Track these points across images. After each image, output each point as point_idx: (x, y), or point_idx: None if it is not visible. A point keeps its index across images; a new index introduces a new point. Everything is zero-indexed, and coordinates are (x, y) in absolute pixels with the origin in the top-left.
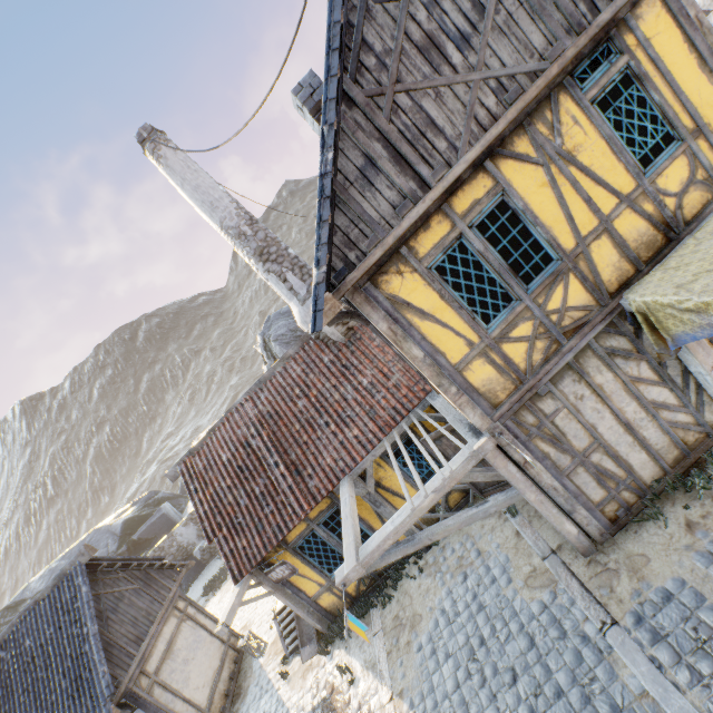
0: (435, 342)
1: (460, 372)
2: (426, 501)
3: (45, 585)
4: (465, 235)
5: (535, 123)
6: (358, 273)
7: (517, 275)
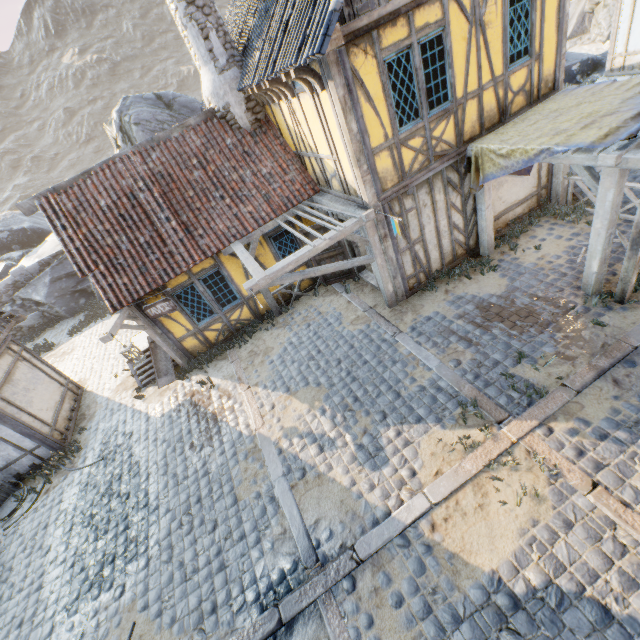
0: (367, 124)
1: (373, 156)
2: (322, 244)
3: None
4: (412, 48)
5: None
6: (346, 30)
7: (428, 100)
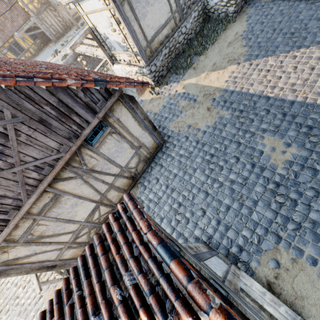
0: None
1: (28, 6)
2: (27, 27)
3: None
4: None
5: None
6: None
7: None
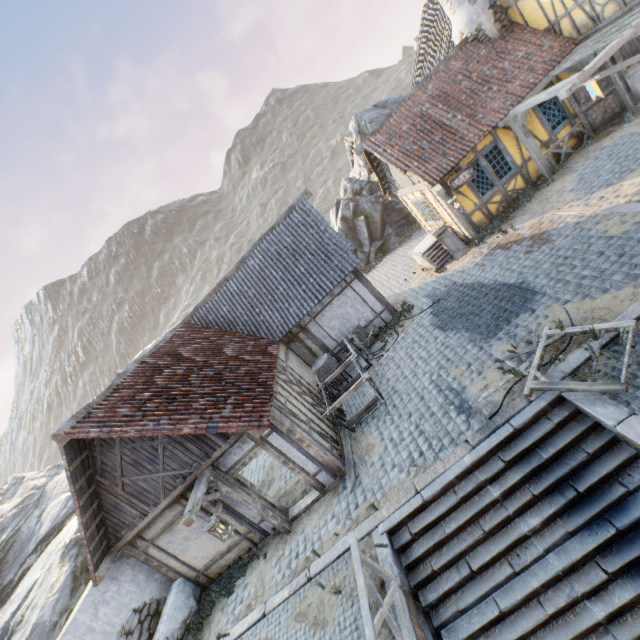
0: None
1: None
2: (627, 34)
3: None
4: None
5: None
6: None
7: None
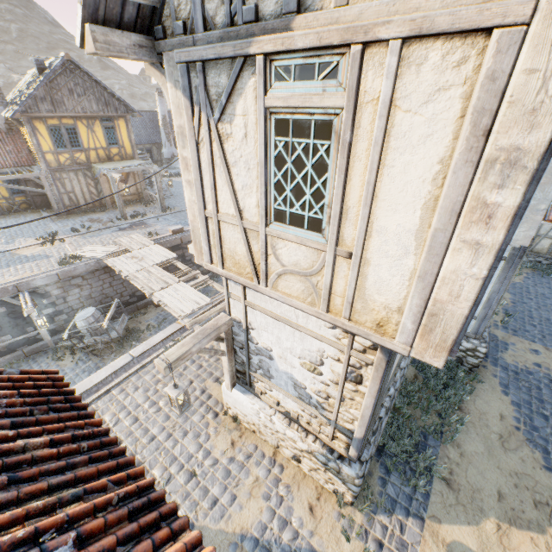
0: (42, 143)
1: (45, 154)
2: (17, 176)
3: None
4: (62, 128)
5: (90, 120)
6: (29, 115)
7: (71, 144)
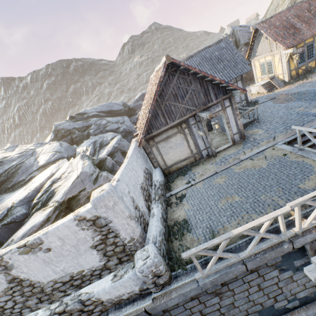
0: None
1: None
2: None
3: (94, 111)
4: None
5: None
6: None
7: None
